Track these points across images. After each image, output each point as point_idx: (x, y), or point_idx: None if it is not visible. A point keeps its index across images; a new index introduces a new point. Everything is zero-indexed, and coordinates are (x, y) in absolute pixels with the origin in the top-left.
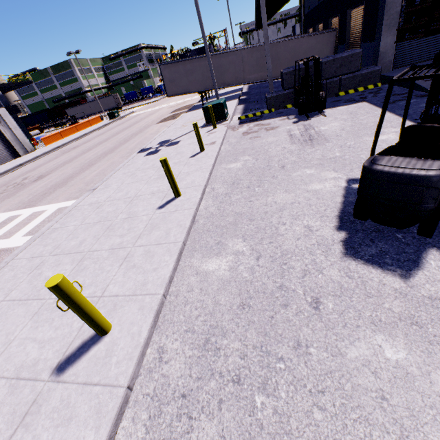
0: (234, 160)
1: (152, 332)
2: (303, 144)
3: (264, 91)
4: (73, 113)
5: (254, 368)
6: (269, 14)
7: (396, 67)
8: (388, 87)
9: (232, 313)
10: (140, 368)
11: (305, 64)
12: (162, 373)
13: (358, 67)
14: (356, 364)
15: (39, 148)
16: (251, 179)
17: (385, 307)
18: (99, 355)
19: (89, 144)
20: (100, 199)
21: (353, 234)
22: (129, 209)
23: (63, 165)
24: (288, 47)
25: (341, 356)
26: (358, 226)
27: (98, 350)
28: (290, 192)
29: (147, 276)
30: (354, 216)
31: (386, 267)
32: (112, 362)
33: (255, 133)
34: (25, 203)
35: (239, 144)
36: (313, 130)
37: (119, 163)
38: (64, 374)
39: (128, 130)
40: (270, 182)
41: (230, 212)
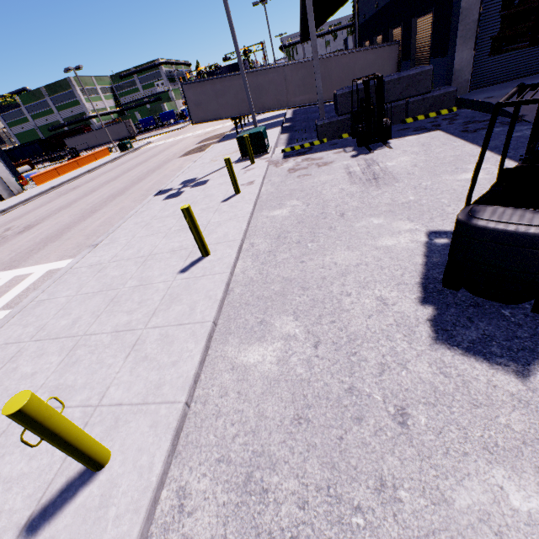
0: (278, 205)
1: (170, 462)
2: (366, 185)
3: (312, 117)
4: (74, 143)
5: (320, 524)
6: (316, 23)
7: (474, 87)
8: (493, 114)
9: (283, 432)
10: (151, 524)
11: (365, 84)
12: (183, 533)
13: (429, 87)
14: (470, 519)
15: (29, 189)
16: (301, 231)
17: (500, 423)
18: (90, 503)
19: (92, 184)
20: (103, 259)
21: (443, 309)
22: (141, 273)
23: (58, 211)
24: (341, 63)
25: (446, 504)
26: (449, 298)
27: (89, 495)
28: (354, 249)
29: (163, 373)
30: (443, 285)
31: (494, 359)
32: (109, 517)
33: (304, 169)
34: (5, 264)
35: (284, 184)
36: (378, 166)
37: (131, 208)
38: (37, 537)
39: (143, 165)
40: (327, 235)
41: (276, 278)
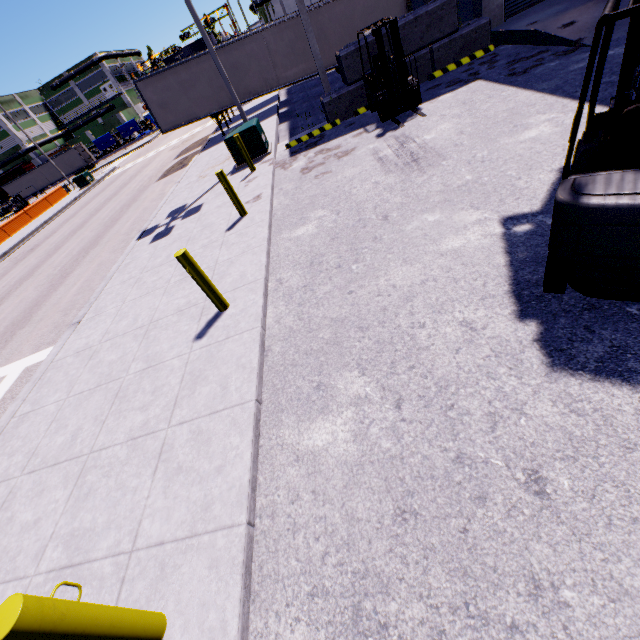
0: (300, 221)
1: (247, 611)
2: (406, 171)
3: (313, 94)
4: (16, 189)
5: None
6: None
7: (509, 14)
8: (595, 36)
9: (386, 537)
10: None
11: (376, 35)
12: None
13: (455, 24)
14: None
15: None
16: (339, 250)
17: None
18: None
19: (54, 239)
20: (91, 340)
21: (551, 322)
22: (146, 350)
23: (19, 285)
24: (335, 13)
25: (629, 598)
26: (553, 305)
27: None
28: (413, 261)
29: (208, 486)
30: (545, 290)
31: (636, 378)
32: None
33: (321, 166)
34: None
35: (300, 190)
36: (414, 143)
37: (112, 262)
38: None
39: (113, 201)
40: (373, 250)
41: (322, 321)
